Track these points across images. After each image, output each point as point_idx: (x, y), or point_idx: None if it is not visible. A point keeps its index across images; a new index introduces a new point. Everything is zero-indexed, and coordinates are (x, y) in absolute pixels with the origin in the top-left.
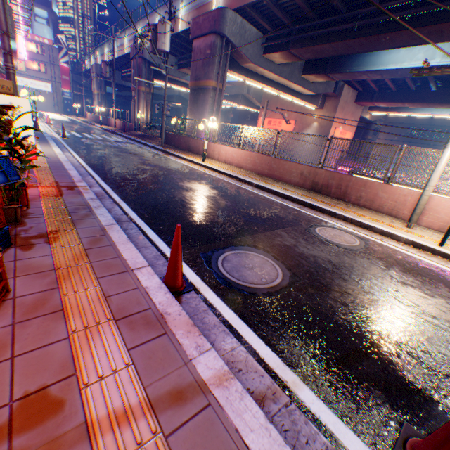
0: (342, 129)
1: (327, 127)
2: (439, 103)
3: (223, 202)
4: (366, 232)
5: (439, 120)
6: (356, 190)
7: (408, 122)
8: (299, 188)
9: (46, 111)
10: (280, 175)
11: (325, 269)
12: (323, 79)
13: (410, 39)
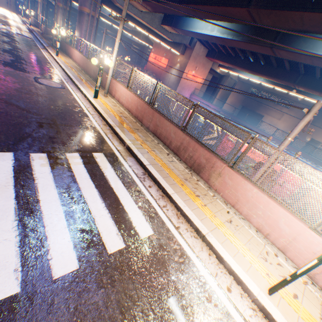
0: (195, 73)
1: (183, 69)
2: (243, 68)
3: (14, 61)
4: (77, 90)
5: (267, 87)
6: (105, 81)
7: (251, 84)
8: (92, 78)
9: (0, 6)
10: (89, 71)
11: (1, 76)
12: (173, 31)
13: (186, 12)
